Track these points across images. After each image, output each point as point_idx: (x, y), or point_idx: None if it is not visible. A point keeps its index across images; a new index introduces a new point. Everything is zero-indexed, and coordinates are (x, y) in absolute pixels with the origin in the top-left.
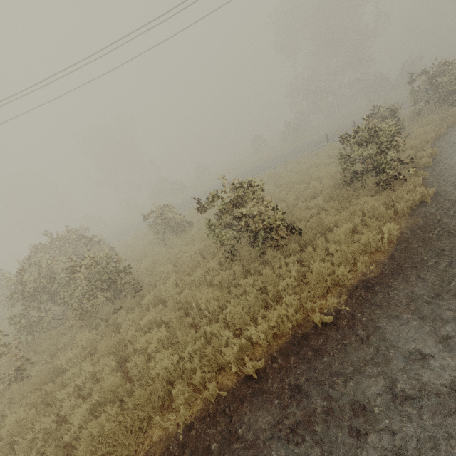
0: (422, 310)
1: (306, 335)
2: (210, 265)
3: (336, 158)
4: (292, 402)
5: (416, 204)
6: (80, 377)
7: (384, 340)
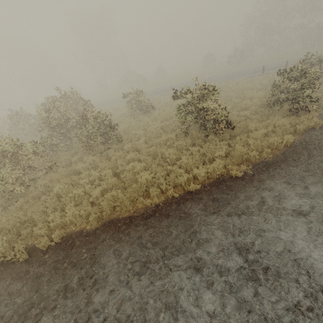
0: (290, 179)
1: (225, 180)
2: (170, 135)
3: (266, 86)
4: (213, 204)
5: (309, 128)
6: (91, 176)
7: (266, 188)
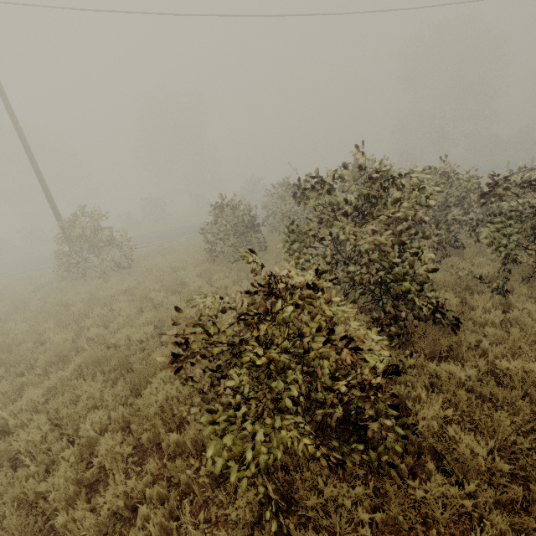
0: None
1: None
2: None
3: None
4: None
5: None
6: None
7: None
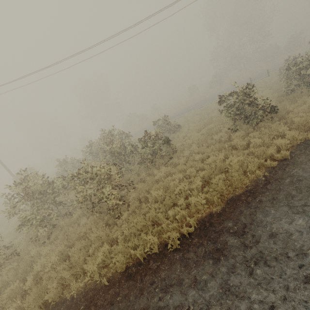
0: None
1: (306, 143)
2: (221, 134)
3: (267, 87)
4: None
5: None
6: (176, 178)
7: None
